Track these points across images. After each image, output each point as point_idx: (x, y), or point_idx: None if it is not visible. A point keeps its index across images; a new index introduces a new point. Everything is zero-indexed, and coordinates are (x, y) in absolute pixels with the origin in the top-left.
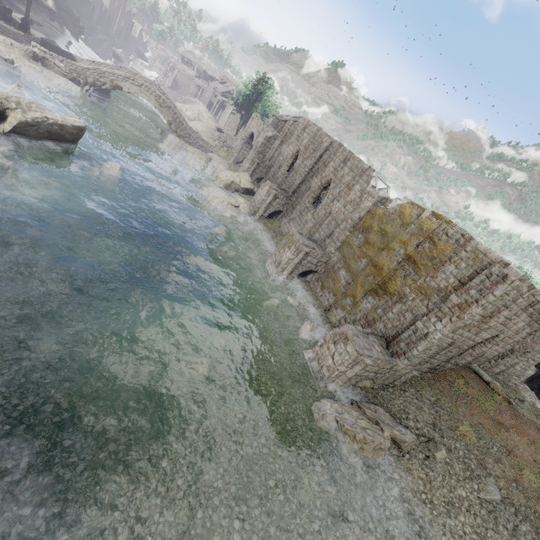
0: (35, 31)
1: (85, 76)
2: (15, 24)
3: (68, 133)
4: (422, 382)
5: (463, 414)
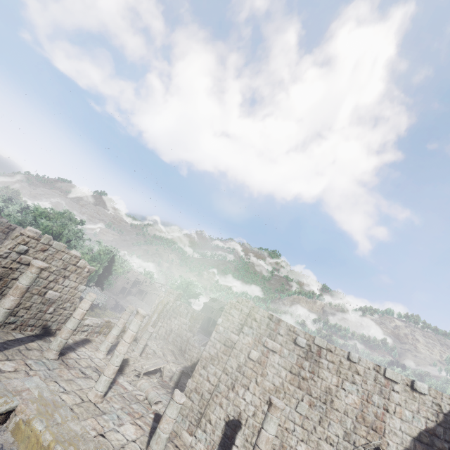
0: None
1: None
2: None
3: None
4: None
5: None
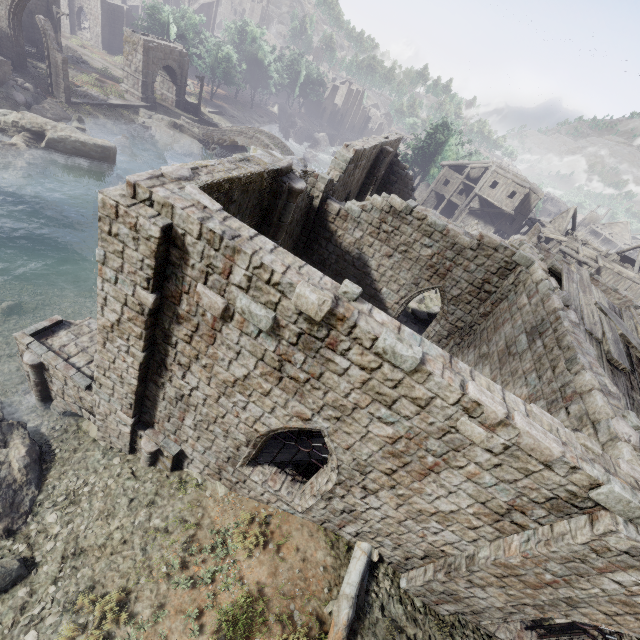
0: (219, 119)
1: (213, 137)
2: (193, 113)
3: (93, 151)
4: (188, 490)
5: (166, 593)
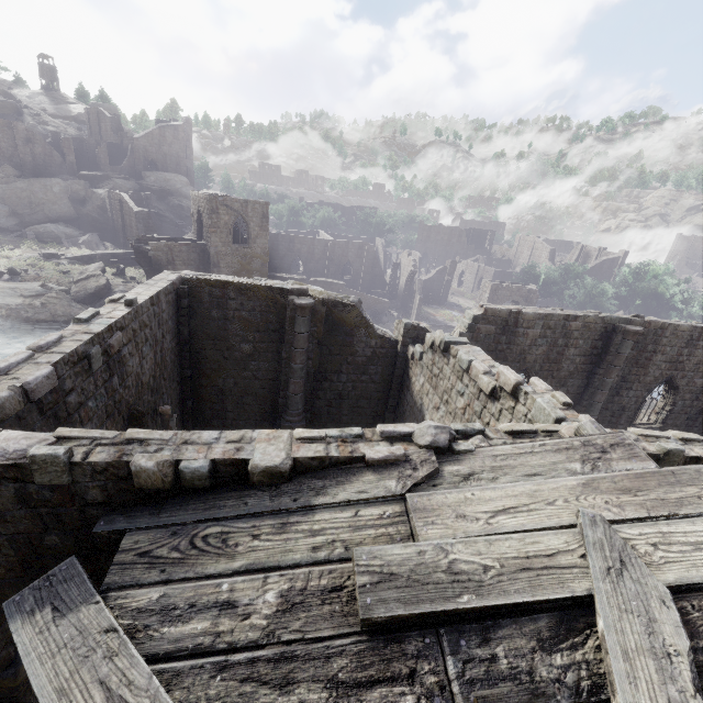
0: None
1: None
2: None
3: None
4: None
5: None
